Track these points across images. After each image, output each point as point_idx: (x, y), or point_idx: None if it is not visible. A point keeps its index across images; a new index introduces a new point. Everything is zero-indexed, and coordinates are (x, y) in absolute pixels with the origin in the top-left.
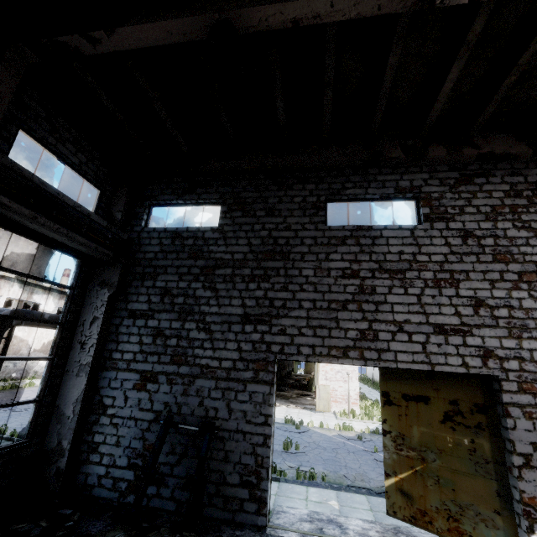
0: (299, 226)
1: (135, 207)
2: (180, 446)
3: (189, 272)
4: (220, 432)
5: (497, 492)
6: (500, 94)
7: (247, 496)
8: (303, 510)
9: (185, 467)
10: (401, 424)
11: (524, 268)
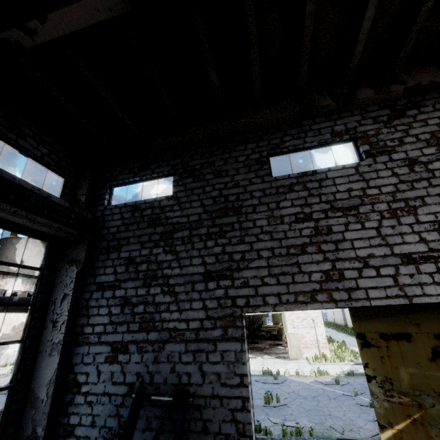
0: (246, 182)
1: (98, 190)
2: (156, 420)
3: (149, 239)
4: (195, 400)
5: None
6: (418, 24)
7: None
8: None
9: None
10: (385, 366)
11: None
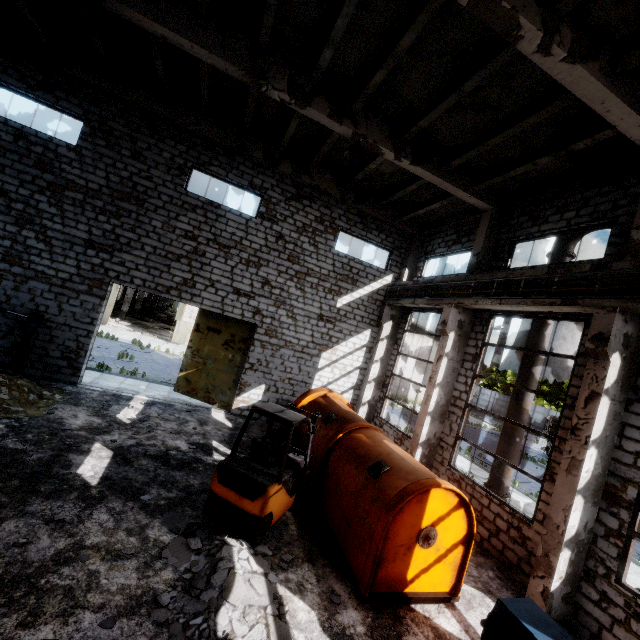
0: (160, 181)
1: None
2: (7, 327)
3: (33, 182)
4: (48, 323)
5: (234, 380)
6: (322, 153)
7: (65, 365)
8: (115, 386)
9: (11, 342)
10: (200, 343)
11: (301, 269)
